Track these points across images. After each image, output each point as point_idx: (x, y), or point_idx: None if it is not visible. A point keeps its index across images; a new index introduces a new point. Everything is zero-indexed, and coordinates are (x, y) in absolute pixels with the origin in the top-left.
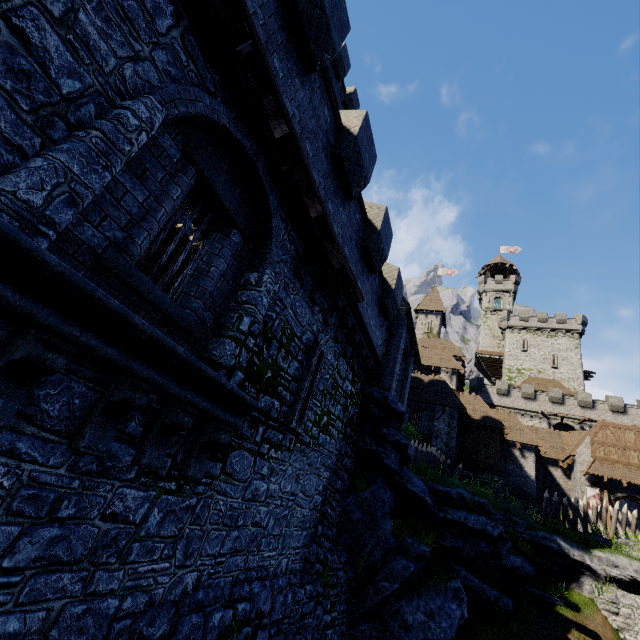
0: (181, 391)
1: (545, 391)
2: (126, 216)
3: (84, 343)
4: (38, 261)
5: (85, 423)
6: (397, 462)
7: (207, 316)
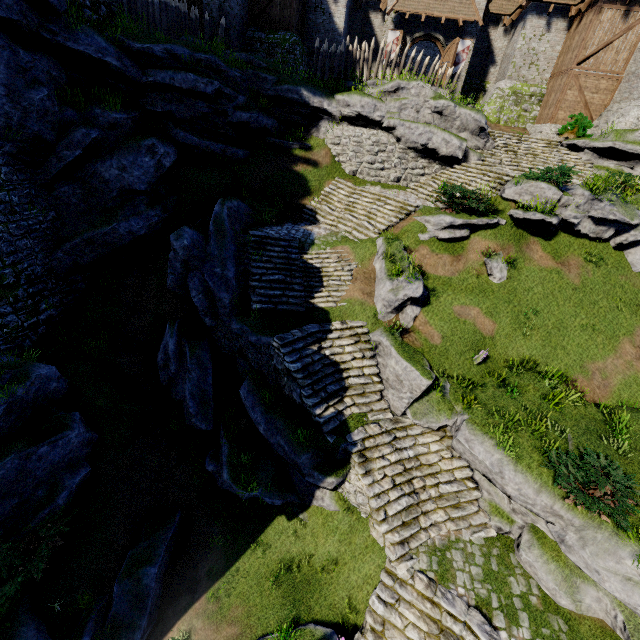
0: None
1: None
2: None
3: None
4: None
5: None
6: (11, 6)
7: None
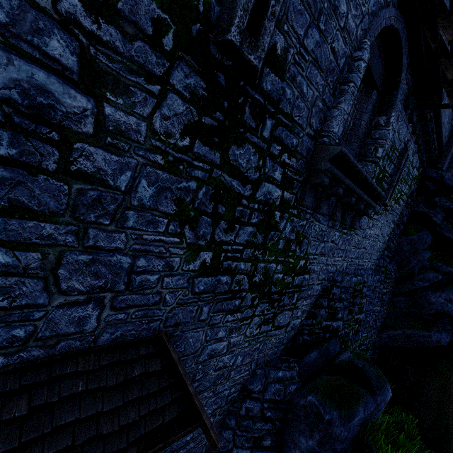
0: (364, 195)
1: None
2: None
3: (348, 184)
4: (348, 160)
5: (334, 210)
6: (441, 219)
7: (357, 151)
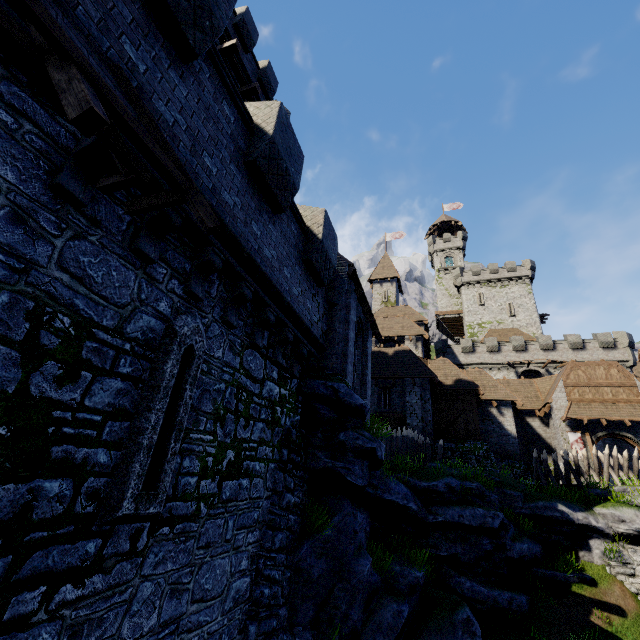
0: None
1: (507, 341)
2: None
3: None
4: None
5: None
6: (365, 473)
7: None
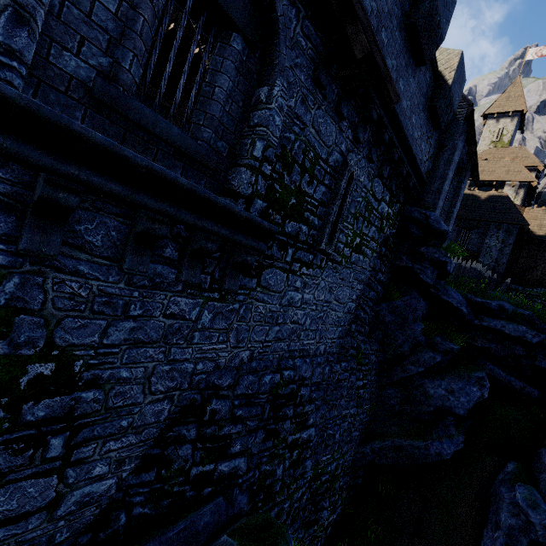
0: (197, 221)
1: None
2: (104, 35)
3: (86, 181)
4: None
5: (124, 251)
6: (433, 277)
7: (221, 146)
